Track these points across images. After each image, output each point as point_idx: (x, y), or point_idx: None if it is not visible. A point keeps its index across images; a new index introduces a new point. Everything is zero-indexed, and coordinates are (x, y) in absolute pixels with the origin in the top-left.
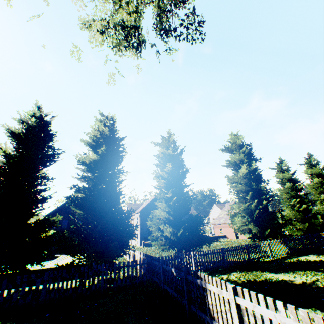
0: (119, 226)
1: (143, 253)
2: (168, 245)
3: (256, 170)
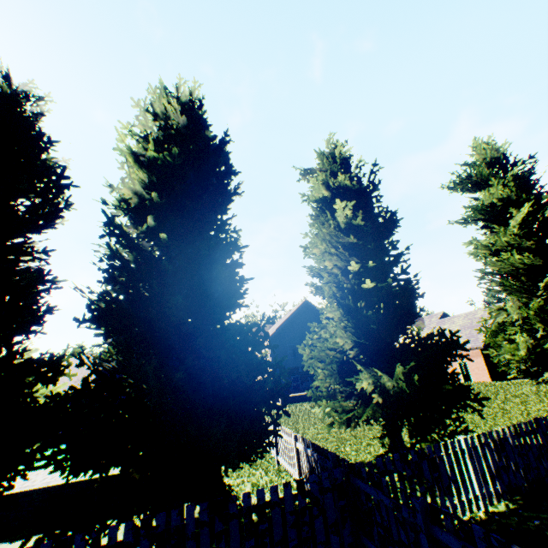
0: (234, 369)
1: (305, 442)
2: (370, 415)
3: None
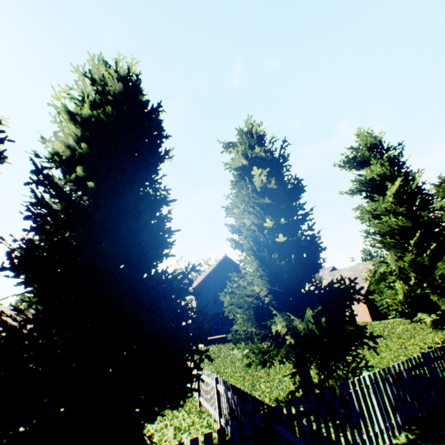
0: (158, 316)
1: (226, 384)
2: (284, 355)
3: (419, 191)
